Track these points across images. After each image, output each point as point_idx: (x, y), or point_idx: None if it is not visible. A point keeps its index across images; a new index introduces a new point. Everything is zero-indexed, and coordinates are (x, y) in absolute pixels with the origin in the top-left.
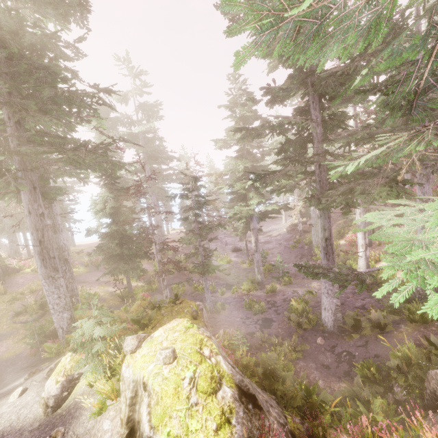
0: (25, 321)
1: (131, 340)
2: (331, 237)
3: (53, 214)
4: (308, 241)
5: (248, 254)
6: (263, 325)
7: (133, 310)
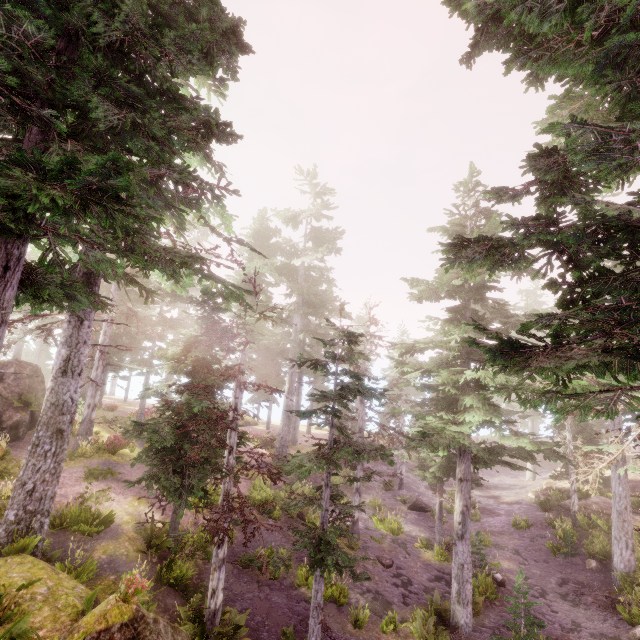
0: None
1: None
2: None
3: (78, 340)
4: (599, 550)
5: (440, 530)
6: None
7: (83, 622)
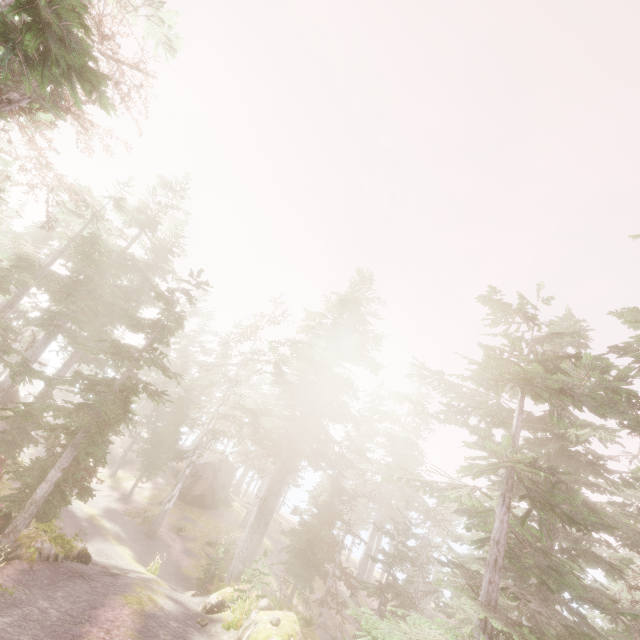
0: (209, 554)
1: (265, 600)
2: None
3: (283, 480)
4: None
5: None
6: None
7: None
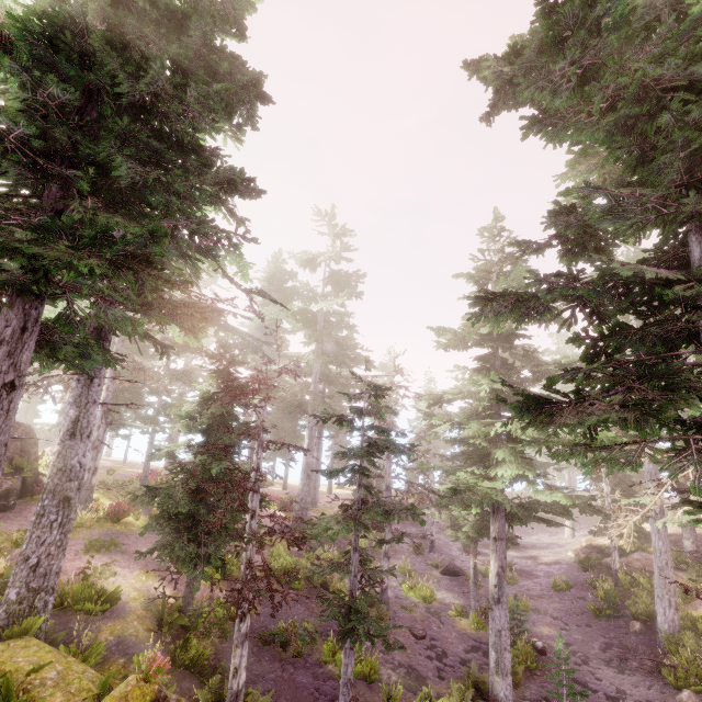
0: None
1: None
2: None
3: (87, 399)
4: (642, 611)
5: (475, 595)
6: None
7: None
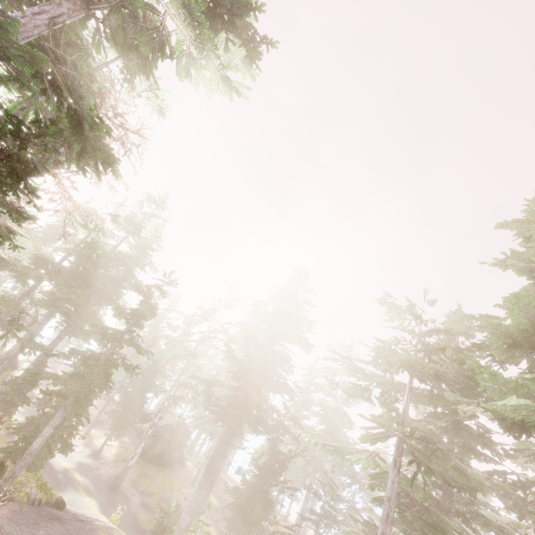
0: (162, 509)
1: None
2: None
3: (229, 442)
4: None
5: None
6: None
7: None
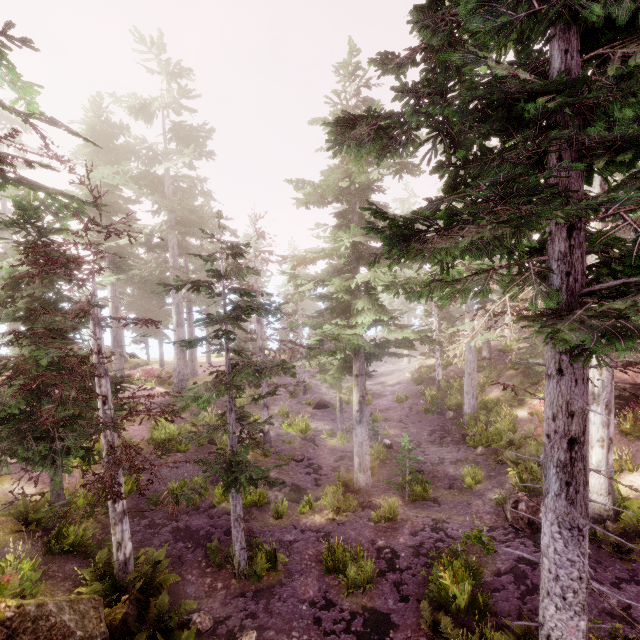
0: None
1: None
2: (587, 436)
3: None
4: (455, 404)
5: (341, 420)
6: (365, 639)
7: None
